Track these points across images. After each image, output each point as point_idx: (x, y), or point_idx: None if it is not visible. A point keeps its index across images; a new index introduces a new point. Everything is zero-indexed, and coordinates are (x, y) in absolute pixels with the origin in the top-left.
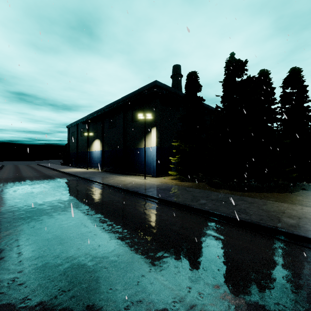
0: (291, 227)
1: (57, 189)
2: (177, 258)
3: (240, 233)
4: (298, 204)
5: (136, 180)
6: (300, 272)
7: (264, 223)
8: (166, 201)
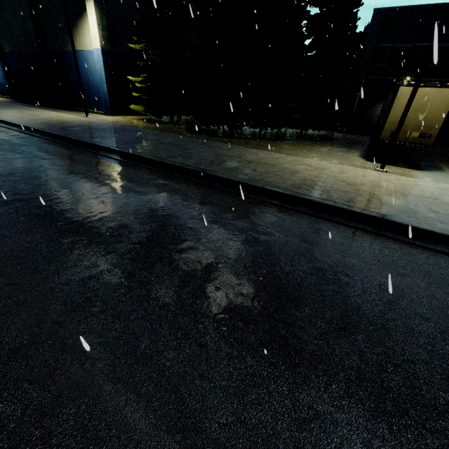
0: (225, 170)
1: None
2: (6, 205)
3: (154, 178)
4: (275, 151)
5: (64, 116)
6: (175, 210)
7: (193, 166)
8: (83, 143)
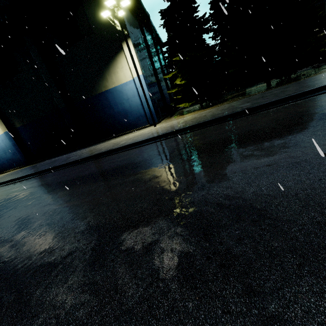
0: None
1: (54, 195)
2: None
3: None
4: None
5: (157, 127)
6: None
7: None
8: None
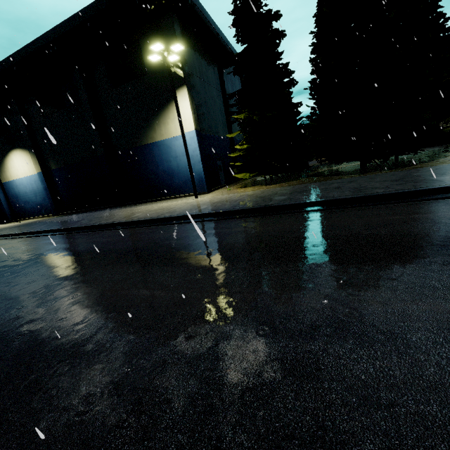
0: None
1: (3, 271)
2: None
3: None
4: None
5: (190, 201)
6: None
7: None
8: (386, 196)
